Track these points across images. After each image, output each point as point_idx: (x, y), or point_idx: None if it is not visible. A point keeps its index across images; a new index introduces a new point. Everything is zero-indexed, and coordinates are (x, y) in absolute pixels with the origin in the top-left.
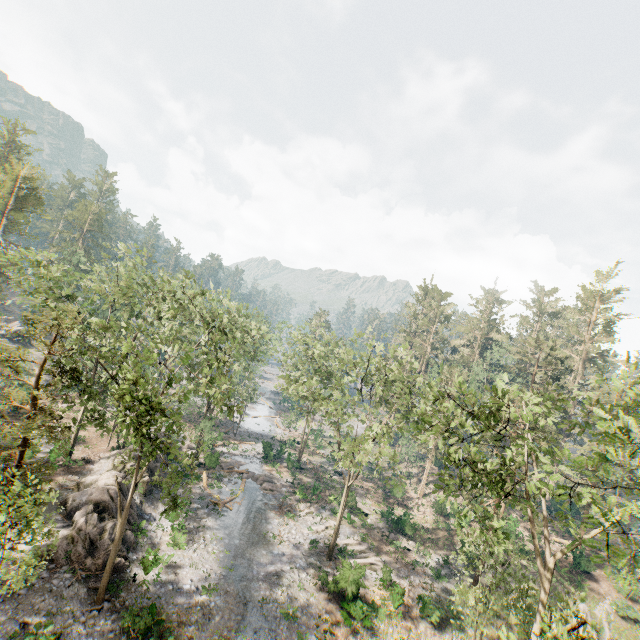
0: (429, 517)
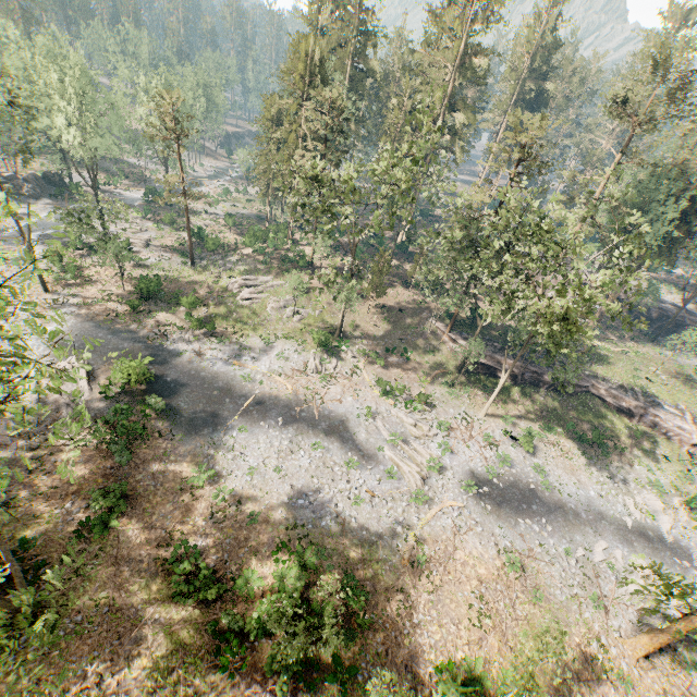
0: None
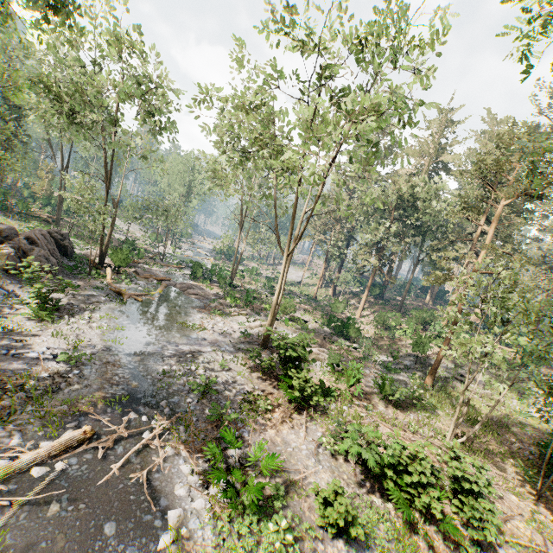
0: (369, 330)
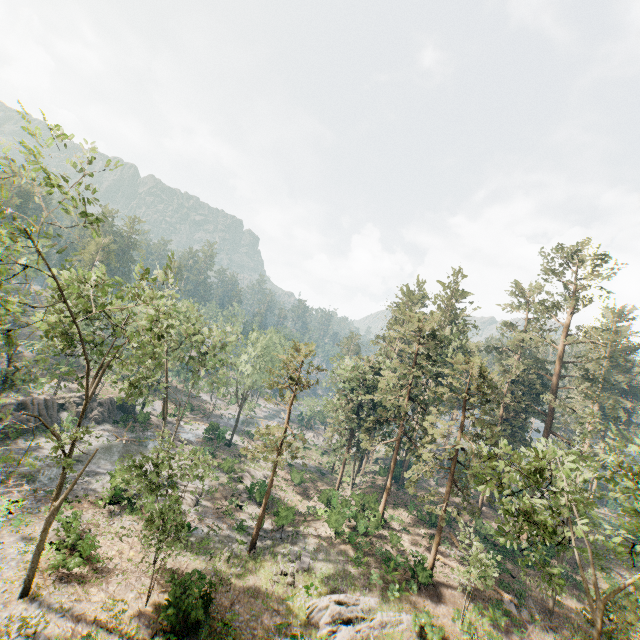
0: (317, 507)
